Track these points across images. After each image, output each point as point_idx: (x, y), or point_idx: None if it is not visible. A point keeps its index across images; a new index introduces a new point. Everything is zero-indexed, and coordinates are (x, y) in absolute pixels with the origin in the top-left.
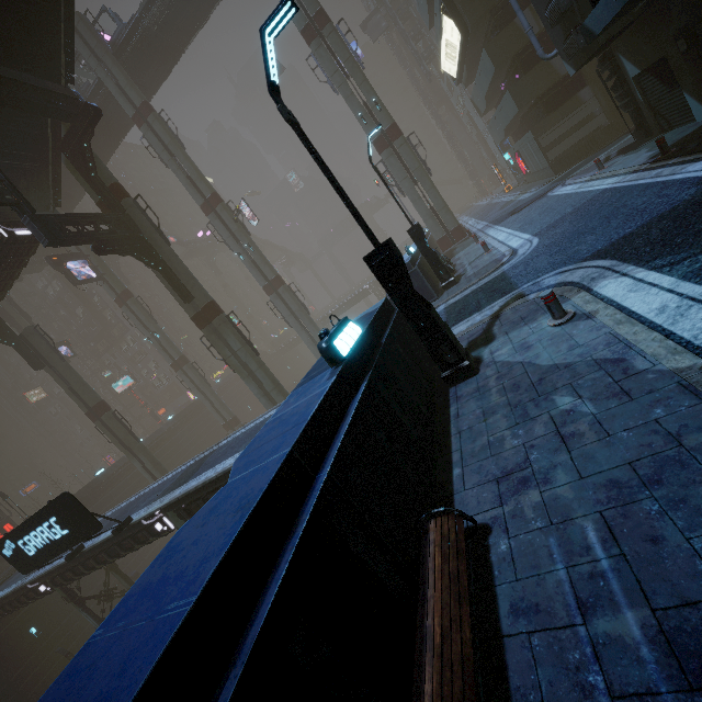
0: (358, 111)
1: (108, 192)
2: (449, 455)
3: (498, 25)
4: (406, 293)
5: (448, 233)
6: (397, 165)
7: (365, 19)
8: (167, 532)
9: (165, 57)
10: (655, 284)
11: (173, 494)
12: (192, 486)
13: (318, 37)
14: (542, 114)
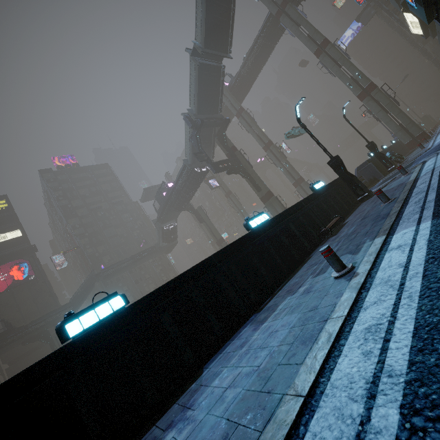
0: (347, 82)
1: (230, 150)
2: (349, 216)
3: None
4: (342, 172)
5: (413, 138)
6: (373, 105)
7: (359, 14)
8: None
9: (248, 84)
10: (436, 158)
11: None
12: None
13: (323, 53)
14: None
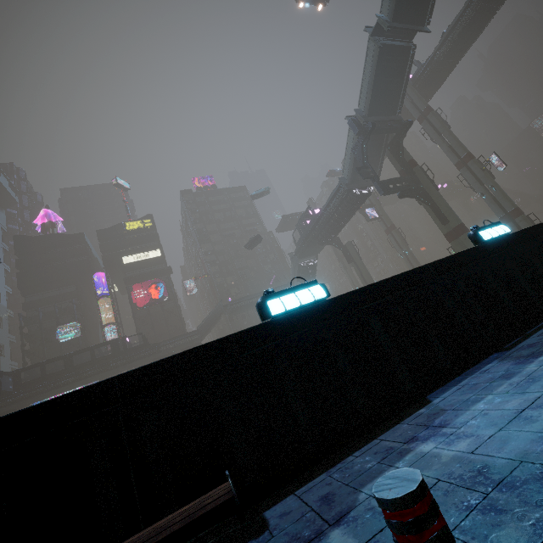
0: None
1: (407, 165)
2: None
3: None
4: None
5: None
6: None
7: None
8: None
9: (443, 73)
10: None
11: None
12: None
13: None
14: None
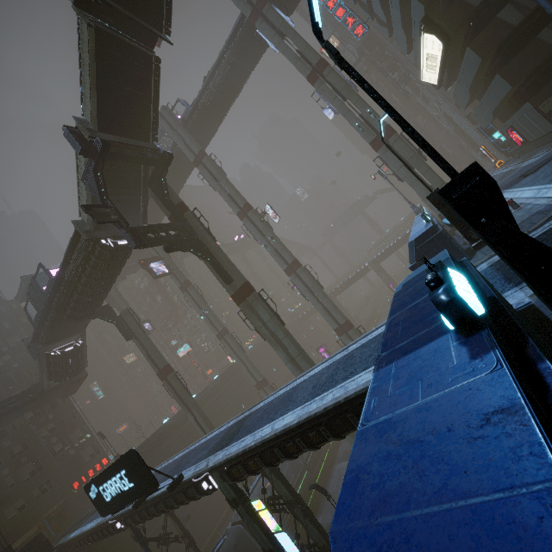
0: (355, 122)
1: (175, 209)
2: None
3: (479, 25)
4: (510, 228)
5: None
6: (393, 157)
7: None
8: (211, 491)
9: (213, 121)
10: None
11: (217, 456)
12: (233, 452)
13: (320, 78)
14: (537, 86)
